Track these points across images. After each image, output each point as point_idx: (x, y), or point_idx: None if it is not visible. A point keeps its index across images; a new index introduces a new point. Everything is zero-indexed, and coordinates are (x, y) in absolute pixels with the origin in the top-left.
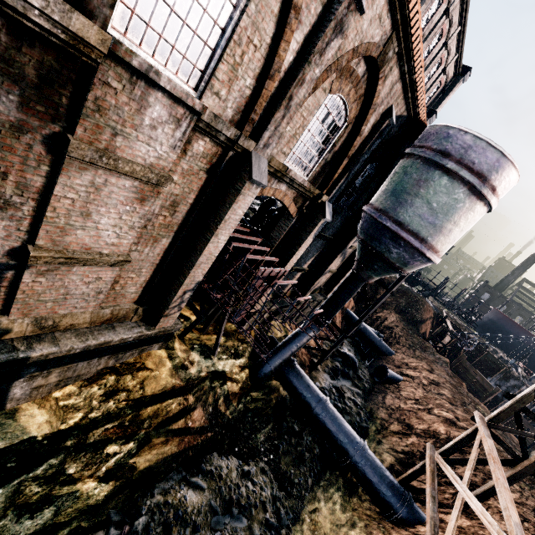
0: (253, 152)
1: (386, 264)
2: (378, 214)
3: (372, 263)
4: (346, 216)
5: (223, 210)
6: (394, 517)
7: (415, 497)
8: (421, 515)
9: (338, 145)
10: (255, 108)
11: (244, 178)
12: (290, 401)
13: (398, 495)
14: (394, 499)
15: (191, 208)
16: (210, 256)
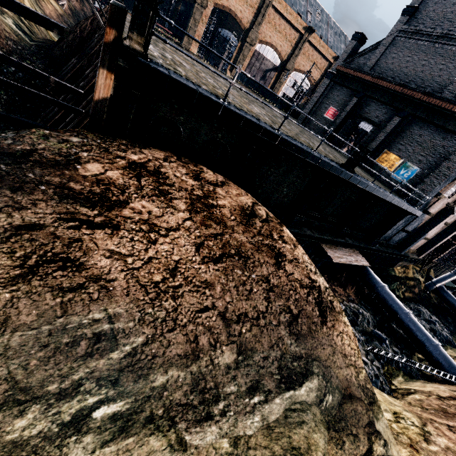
0: None
1: None
2: None
3: None
4: None
5: (454, 230)
6: None
7: None
8: None
9: None
10: None
11: None
12: (438, 305)
13: None
14: None
15: (444, 228)
16: (444, 240)
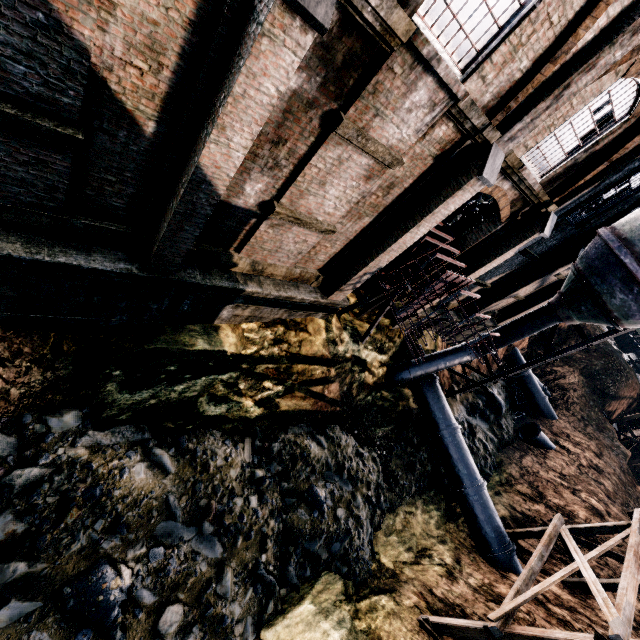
0: (494, 145)
1: (599, 309)
2: (618, 244)
3: (579, 303)
4: (569, 235)
5: (435, 202)
6: (489, 556)
7: (517, 554)
8: (519, 568)
9: (602, 143)
10: (518, 95)
11: (472, 172)
12: (416, 415)
13: (501, 540)
14: (496, 542)
15: (403, 193)
16: (402, 245)
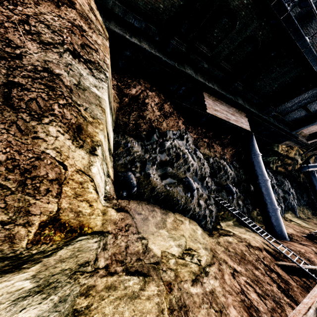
0: None
1: None
2: None
3: None
4: None
5: None
6: None
7: None
8: None
9: None
10: None
11: None
12: (302, 183)
13: None
14: None
15: None
16: None
